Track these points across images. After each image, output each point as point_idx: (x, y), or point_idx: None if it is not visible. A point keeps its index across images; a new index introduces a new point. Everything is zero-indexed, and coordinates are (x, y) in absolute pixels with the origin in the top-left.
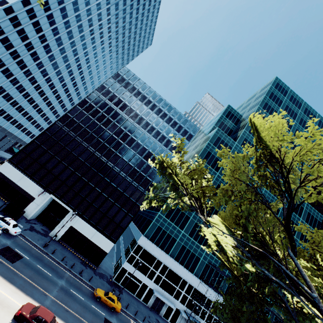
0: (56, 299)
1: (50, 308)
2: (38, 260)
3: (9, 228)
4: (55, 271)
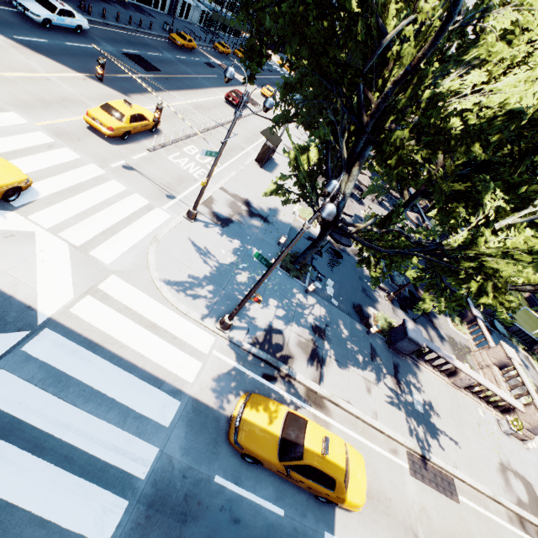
0: (198, 76)
1: (211, 86)
2: (135, 47)
3: (80, 23)
4: (149, 46)
